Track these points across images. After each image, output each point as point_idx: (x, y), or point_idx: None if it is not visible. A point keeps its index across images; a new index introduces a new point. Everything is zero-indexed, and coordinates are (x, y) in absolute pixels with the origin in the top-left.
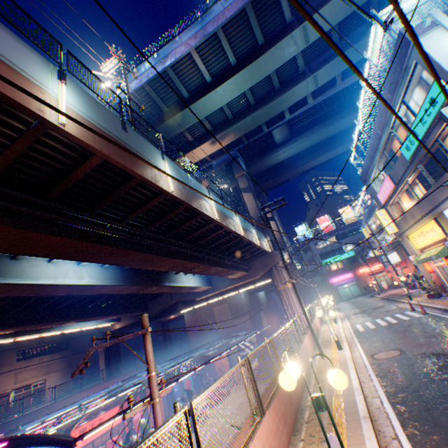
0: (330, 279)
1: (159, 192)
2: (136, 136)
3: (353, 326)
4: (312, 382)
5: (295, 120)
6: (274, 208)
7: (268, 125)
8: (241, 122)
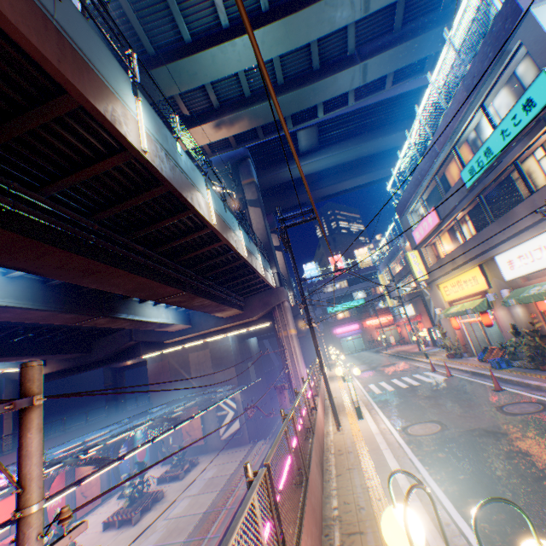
0: (334, 329)
1: (121, 148)
2: (81, 21)
3: (366, 386)
4: (333, 471)
5: (328, 124)
6: (298, 221)
7: (295, 122)
8: (261, 104)
